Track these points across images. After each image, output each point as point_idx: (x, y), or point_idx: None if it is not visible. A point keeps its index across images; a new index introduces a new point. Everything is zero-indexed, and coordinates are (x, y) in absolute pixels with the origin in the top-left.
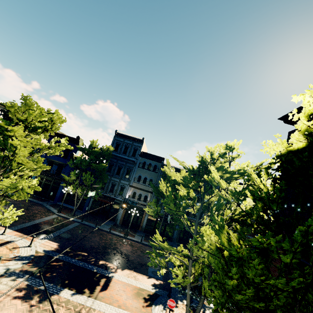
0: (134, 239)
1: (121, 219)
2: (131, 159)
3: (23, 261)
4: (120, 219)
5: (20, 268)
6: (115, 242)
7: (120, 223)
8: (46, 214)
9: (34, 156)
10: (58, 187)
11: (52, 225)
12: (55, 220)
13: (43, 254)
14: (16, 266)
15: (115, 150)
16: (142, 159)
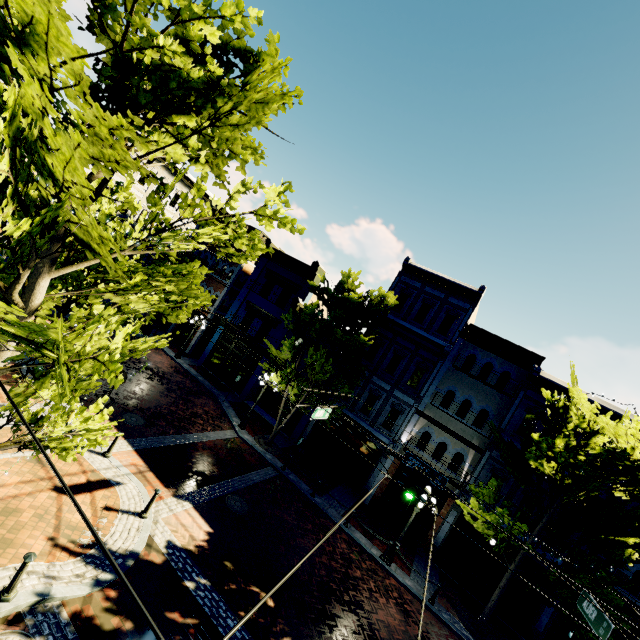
0: (411, 585)
1: (375, 495)
2: (434, 339)
3: (100, 571)
4: (373, 493)
5: (80, 600)
6: (356, 578)
7: (372, 503)
8: (215, 424)
9: (169, 244)
10: (255, 368)
11: (218, 458)
12: (227, 445)
13: (162, 560)
14: (71, 591)
15: (395, 308)
16: (467, 345)
